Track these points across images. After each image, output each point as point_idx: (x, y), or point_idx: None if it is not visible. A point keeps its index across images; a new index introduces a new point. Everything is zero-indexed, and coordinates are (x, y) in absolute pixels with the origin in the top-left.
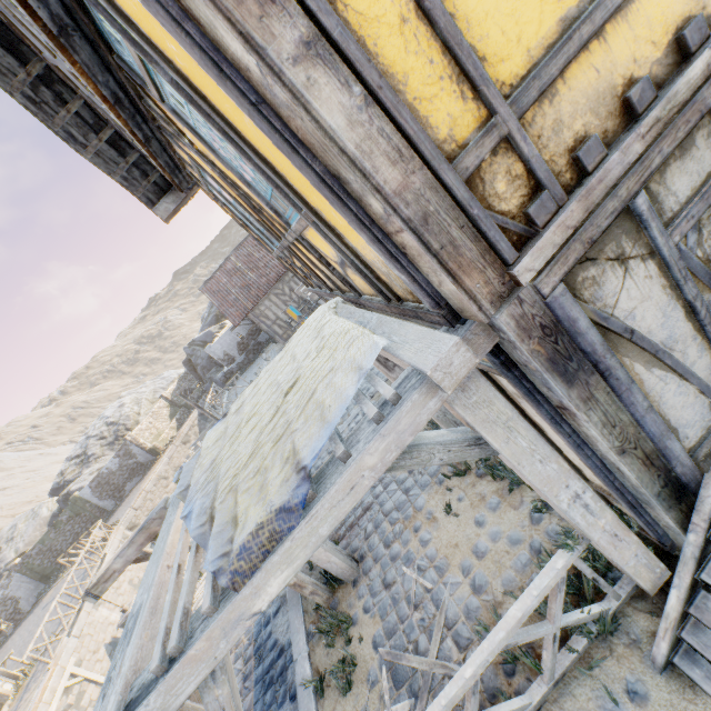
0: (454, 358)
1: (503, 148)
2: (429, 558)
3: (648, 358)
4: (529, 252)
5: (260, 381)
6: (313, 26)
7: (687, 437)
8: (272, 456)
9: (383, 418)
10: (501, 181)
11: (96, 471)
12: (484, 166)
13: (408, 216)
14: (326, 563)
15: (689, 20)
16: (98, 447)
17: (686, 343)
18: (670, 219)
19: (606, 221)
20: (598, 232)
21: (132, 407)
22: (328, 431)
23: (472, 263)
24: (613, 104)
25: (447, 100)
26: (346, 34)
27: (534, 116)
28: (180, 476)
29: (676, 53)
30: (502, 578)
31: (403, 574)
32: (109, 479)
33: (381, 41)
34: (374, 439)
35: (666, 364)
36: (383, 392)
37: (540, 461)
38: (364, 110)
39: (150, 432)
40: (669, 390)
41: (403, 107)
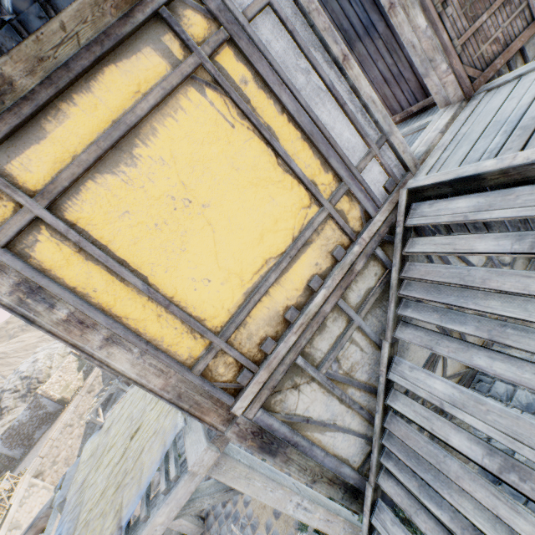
0: (205, 456)
1: (221, 353)
2: (248, 517)
3: (321, 428)
4: (239, 399)
5: (125, 405)
6: (110, 330)
7: (355, 461)
8: (111, 503)
9: (169, 490)
10: (221, 367)
11: (7, 423)
12: (211, 363)
13: (169, 397)
14: (178, 526)
15: (314, 275)
16: (11, 399)
17: (343, 415)
18: (320, 361)
19: (280, 376)
20: (277, 382)
21: (45, 361)
22: (138, 499)
23: (210, 409)
24: (280, 319)
25: (186, 341)
26: (127, 333)
27: (236, 335)
28: (62, 484)
29: (309, 290)
30: (288, 534)
31: (232, 531)
32: (19, 430)
33: (148, 327)
34: (162, 506)
35: (333, 429)
36: (171, 471)
37: (271, 491)
38: (141, 357)
39: (59, 384)
40: (338, 440)
41: (161, 354)
